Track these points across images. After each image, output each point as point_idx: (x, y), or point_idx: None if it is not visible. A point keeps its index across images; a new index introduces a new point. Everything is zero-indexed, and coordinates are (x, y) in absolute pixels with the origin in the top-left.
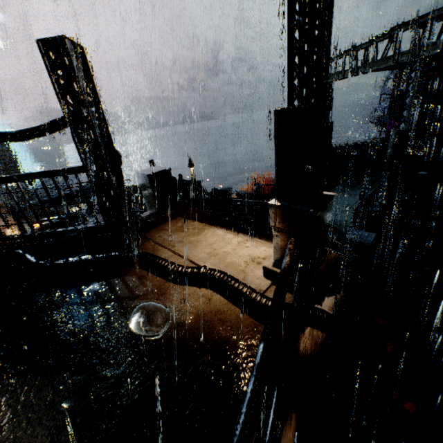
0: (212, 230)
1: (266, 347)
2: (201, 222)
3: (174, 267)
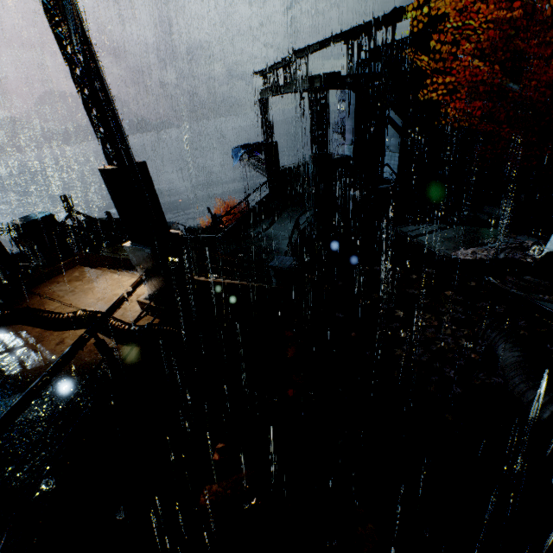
0: (110, 275)
1: (72, 347)
2: (113, 268)
3: (52, 316)
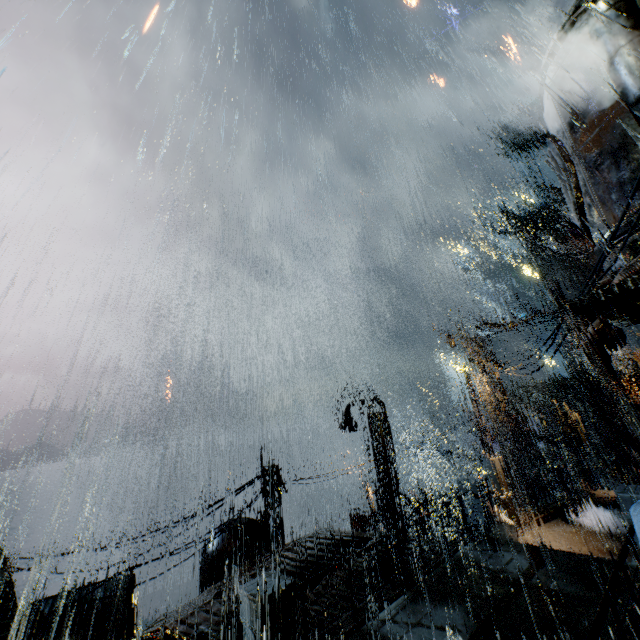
0: None
1: None
2: None
3: None
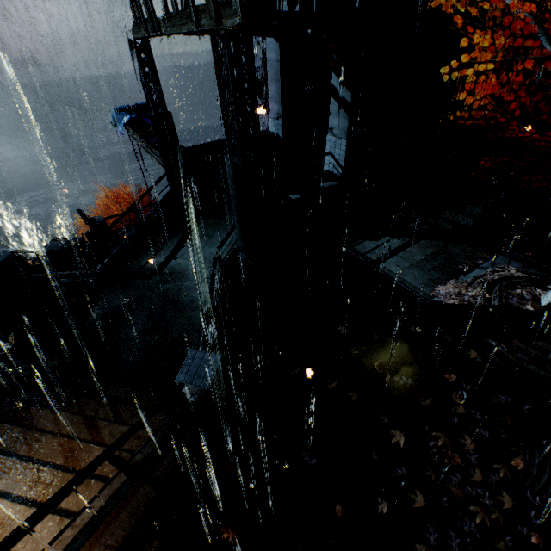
0: None
1: None
2: None
3: None
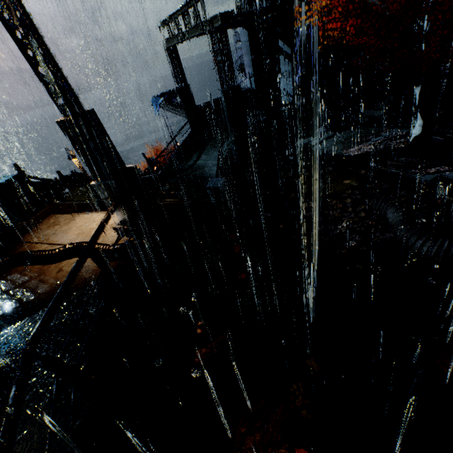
0: (82, 215)
1: (77, 262)
2: (80, 212)
3: (46, 253)
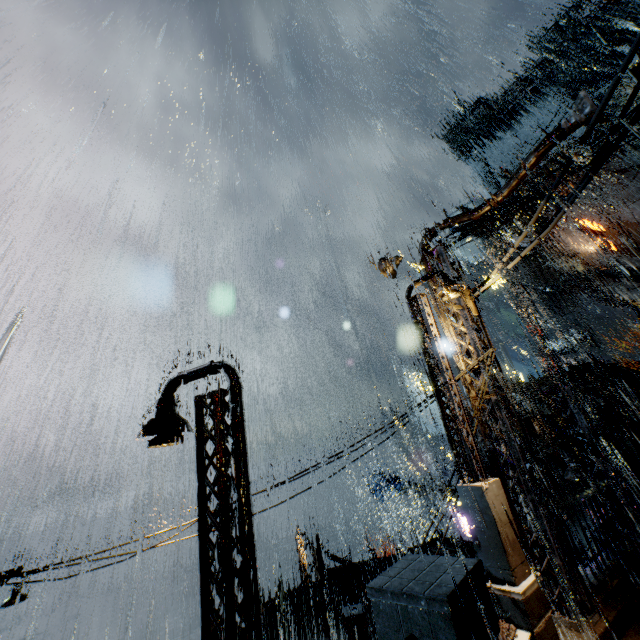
0: None
1: None
2: None
3: None
